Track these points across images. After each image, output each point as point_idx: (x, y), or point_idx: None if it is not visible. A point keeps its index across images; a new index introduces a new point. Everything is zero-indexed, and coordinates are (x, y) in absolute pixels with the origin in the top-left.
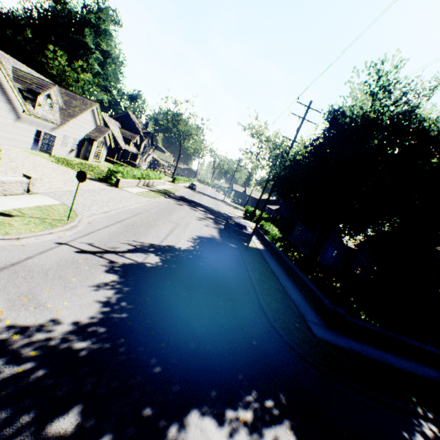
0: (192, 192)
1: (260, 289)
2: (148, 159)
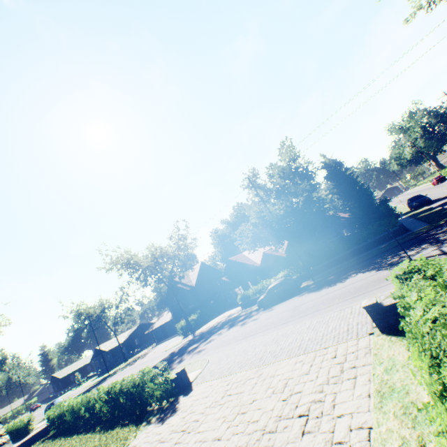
0: None
1: (395, 244)
2: None
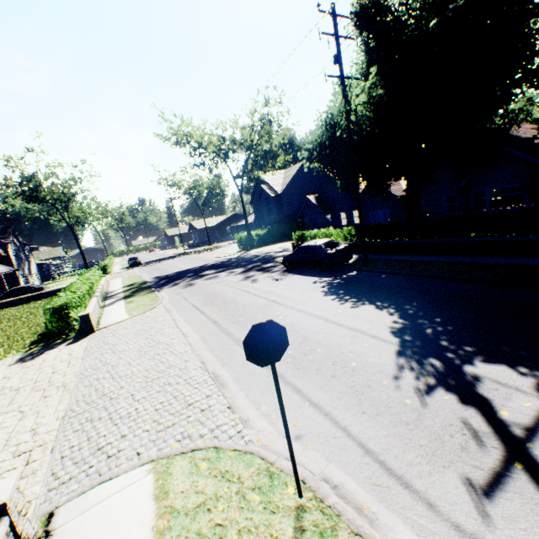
0: (147, 267)
1: None
2: (34, 270)
